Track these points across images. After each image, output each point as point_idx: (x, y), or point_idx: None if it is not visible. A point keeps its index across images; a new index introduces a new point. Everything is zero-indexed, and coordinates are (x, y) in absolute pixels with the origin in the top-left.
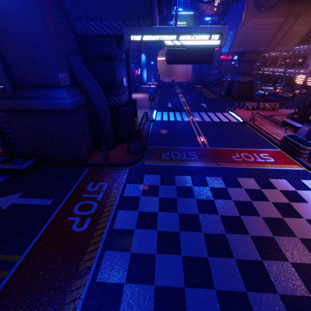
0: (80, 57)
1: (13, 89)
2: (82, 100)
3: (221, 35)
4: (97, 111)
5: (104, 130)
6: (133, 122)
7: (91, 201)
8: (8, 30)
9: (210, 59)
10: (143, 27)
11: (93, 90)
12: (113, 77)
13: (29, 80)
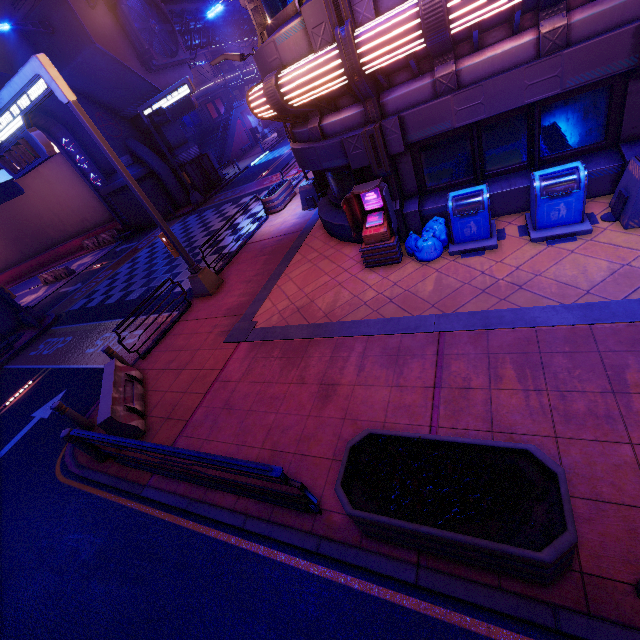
0: (139, 136)
1: (106, 179)
2: (143, 171)
3: (187, 85)
4: (160, 176)
5: (172, 191)
6: (182, 177)
7: (152, 237)
8: (89, 143)
9: (192, 105)
10: (146, 104)
11: (149, 160)
12: (167, 142)
13: (110, 169)
